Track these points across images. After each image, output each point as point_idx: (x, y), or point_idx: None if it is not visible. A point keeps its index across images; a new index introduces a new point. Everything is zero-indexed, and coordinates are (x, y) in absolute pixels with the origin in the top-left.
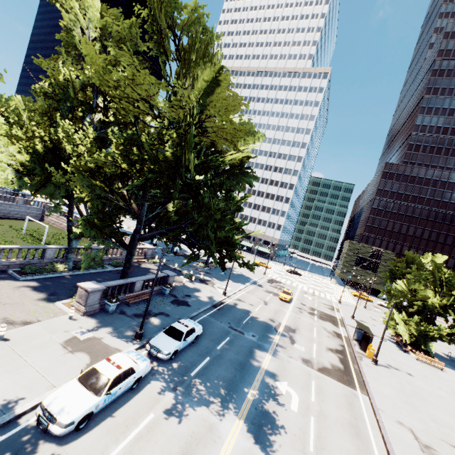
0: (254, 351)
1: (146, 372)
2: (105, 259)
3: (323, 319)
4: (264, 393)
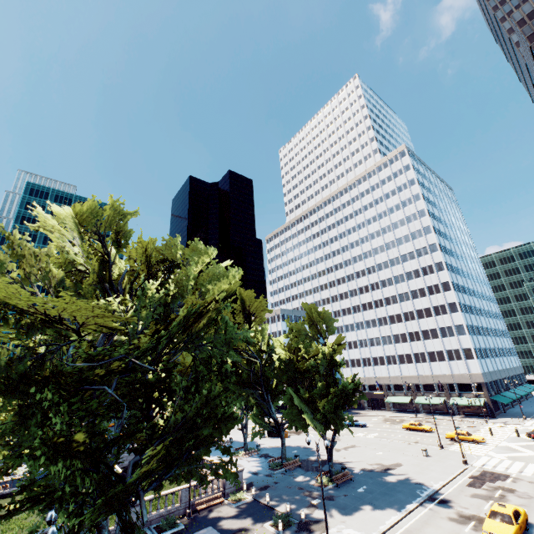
0: None
1: None
2: (153, 518)
3: None
4: None
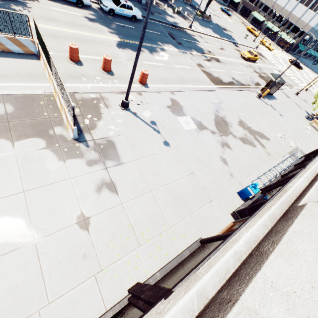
0: (168, 44)
1: (86, 3)
2: None
3: (261, 78)
4: (147, 48)
